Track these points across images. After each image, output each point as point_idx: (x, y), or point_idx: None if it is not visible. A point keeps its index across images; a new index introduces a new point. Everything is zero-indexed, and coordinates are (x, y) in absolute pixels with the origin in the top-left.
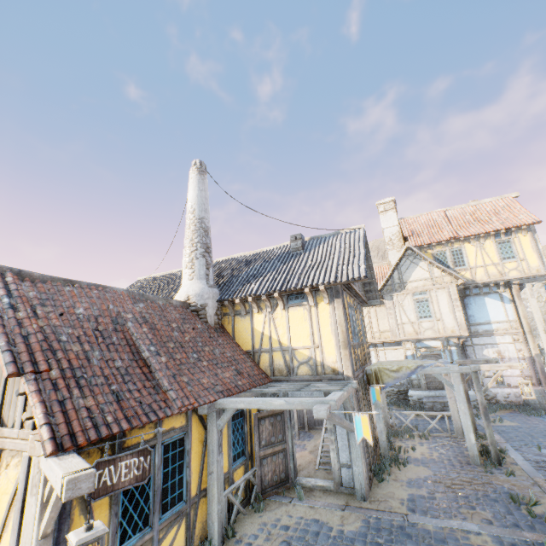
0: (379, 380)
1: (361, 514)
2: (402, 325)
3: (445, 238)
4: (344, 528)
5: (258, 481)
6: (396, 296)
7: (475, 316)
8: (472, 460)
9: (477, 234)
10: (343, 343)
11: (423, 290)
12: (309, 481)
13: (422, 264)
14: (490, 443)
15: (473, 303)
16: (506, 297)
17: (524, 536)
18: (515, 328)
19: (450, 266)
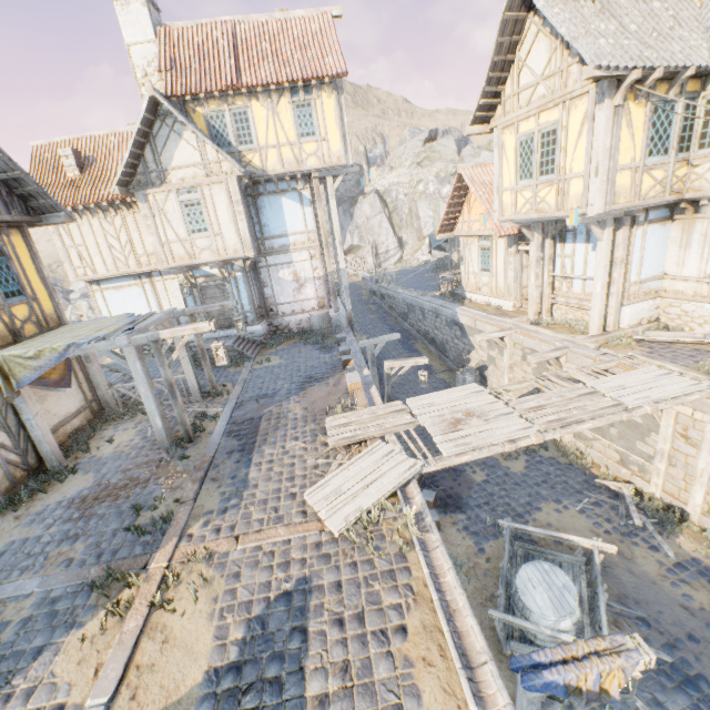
0: (9, 375)
1: None
2: (169, 245)
3: (220, 86)
4: None
5: None
6: (153, 196)
7: (271, 225)
8: (162, 445)
9: (266, 84)
10: None
11: (192, 186)
12: None
13: (189, 137)
14: (180, 423)
15: (268, 206)
16: (306, 197)
17: (86, 576)
18: (314, 240)
19: (232, 143)
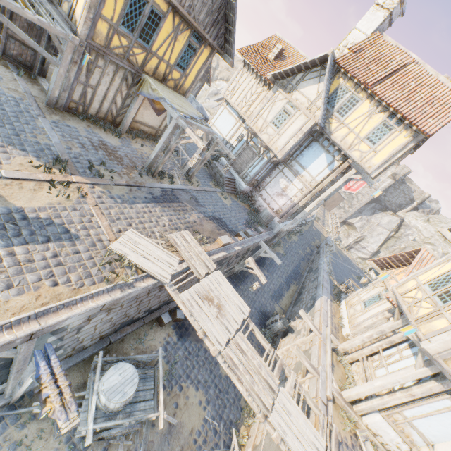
0: (142, 86)
1: (27, 99)
2: (259, 117)
3: (362, 79)
4: (2, 87)
5: (2, 46)
6: (279, 93)
7: (304, 158)
8: (145, 164)
9: (382, 99)
10: (88, 4)
11: (296, 106)
12: (43, 82)
13: (321, 86)
14: (157, 165)
15: (314, 149)
16: (333, 165)
17: (63, 156)
18: (311, 185)
19: (335, 108)
